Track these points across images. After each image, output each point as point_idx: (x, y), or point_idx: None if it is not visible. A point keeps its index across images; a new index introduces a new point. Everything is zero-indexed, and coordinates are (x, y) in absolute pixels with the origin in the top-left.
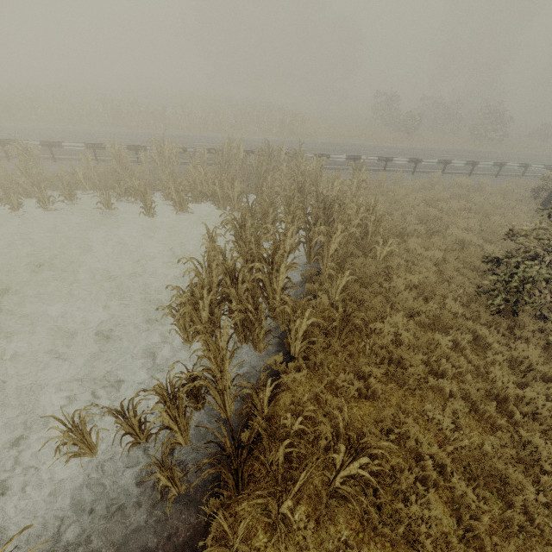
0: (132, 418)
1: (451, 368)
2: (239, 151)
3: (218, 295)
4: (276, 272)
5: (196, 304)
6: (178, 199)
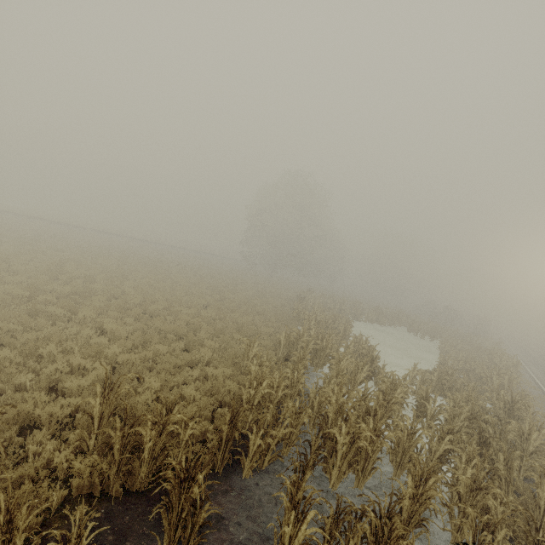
0: None
1: None
2: None
3: None
4: None
5: None
6: None
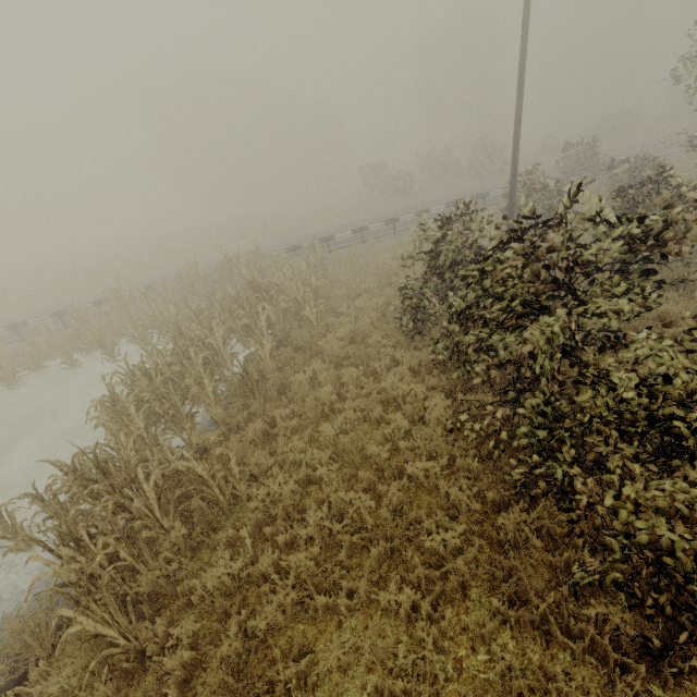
0: (51, 501)
1: (358, 391)
2: (198, 271)
3: (138, 394)
4: (189, 360)
5: (116, 407)
6: (139, 335)
